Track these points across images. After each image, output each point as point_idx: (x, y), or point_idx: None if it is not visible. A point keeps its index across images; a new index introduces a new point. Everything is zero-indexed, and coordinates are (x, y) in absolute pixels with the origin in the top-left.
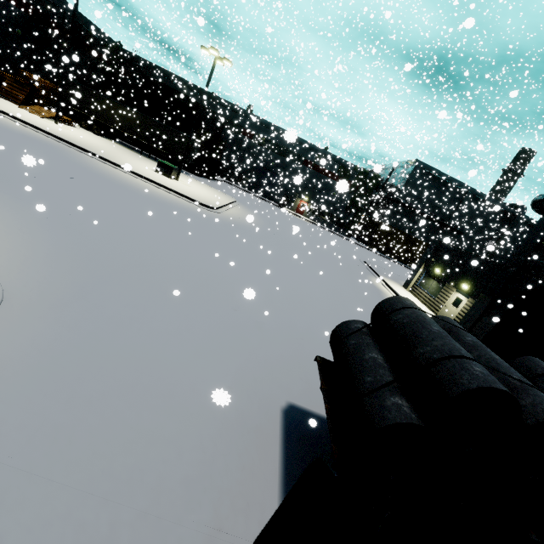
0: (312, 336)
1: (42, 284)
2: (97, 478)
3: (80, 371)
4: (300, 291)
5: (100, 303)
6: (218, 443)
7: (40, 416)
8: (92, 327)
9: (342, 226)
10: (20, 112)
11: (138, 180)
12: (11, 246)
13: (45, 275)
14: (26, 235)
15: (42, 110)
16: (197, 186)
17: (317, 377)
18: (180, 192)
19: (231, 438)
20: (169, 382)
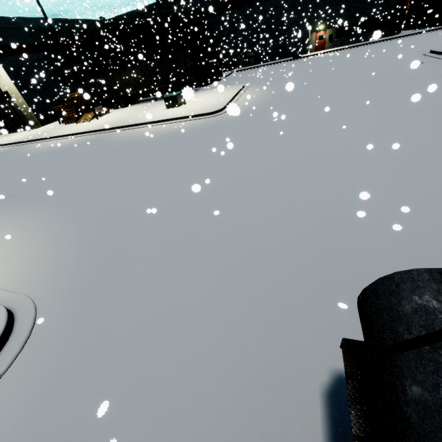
0: (361, 221)
1: (66, 290)
2: None
3: (77, 395)
4: (333, 155)
5: (107, 290)
6: None
7: None
8: (96, 327)
9: (383, 25)
10: (77, 127)
11: (154, 127)
12: (51, 259)
13: (69, 279)
14: (63, 241)
15: (88, 116)
16: (204, 97)
17: None
18: (187, 115)
19: None
20: (163, 385)
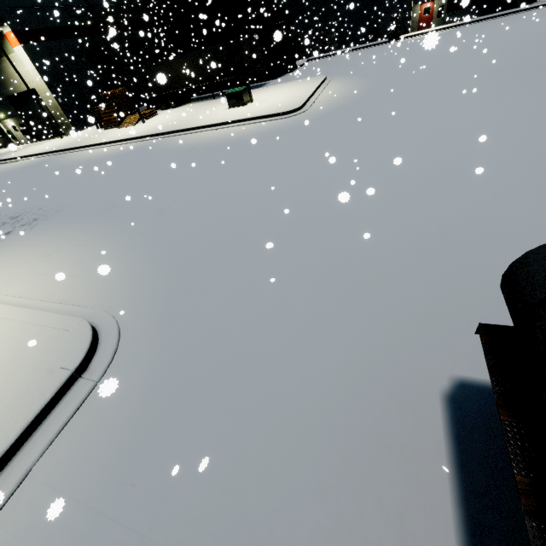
0: (483, 233)
1: (146, 306)
2: (205, 543)
3: (181, 400)
4: (447, 160)
5: (193, 305)
6: (344, 476)
7: (152, 467)
8: (187, 340)
9: None
10: (120, 133)
11: (216, 131)
12: (123, 276)
13: (147, 295)
14: (132, 258)
15: (131, 119)
16: (275, 93)
17: (507, 313)
18: (256, 116)
19: (362, 464)
20: (270, 390)
